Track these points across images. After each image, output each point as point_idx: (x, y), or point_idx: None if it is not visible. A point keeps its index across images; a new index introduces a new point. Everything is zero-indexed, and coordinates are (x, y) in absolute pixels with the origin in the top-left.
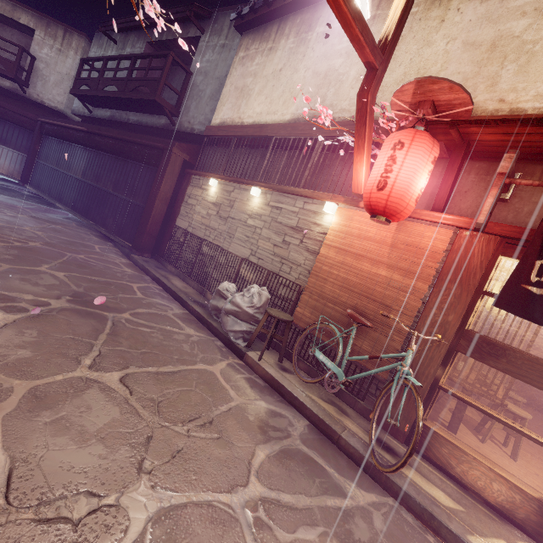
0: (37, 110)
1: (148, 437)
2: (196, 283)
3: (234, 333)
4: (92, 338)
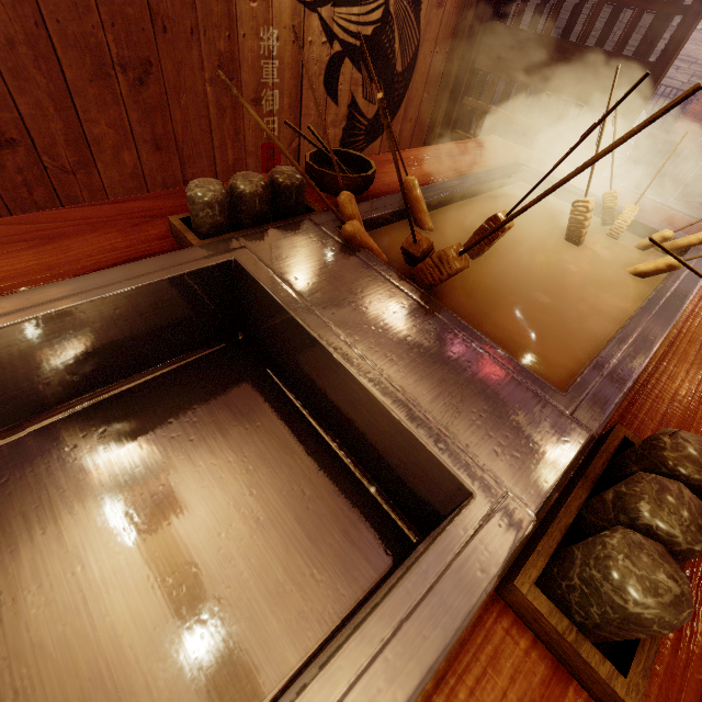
0: None
1: None
2: None
3: None
4: None
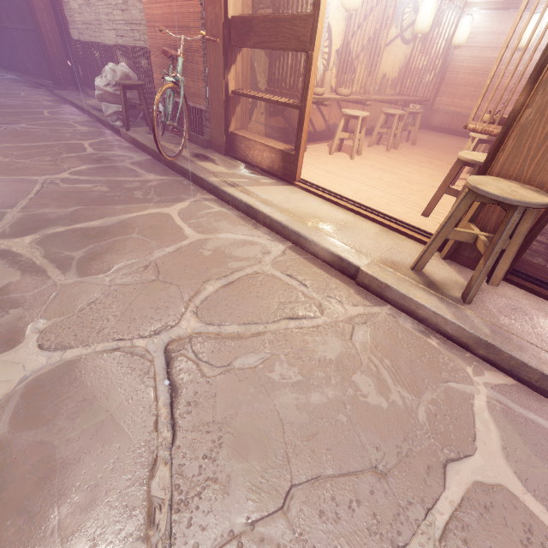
0: None
1: None
2: None
3: (110, 117)
4: None
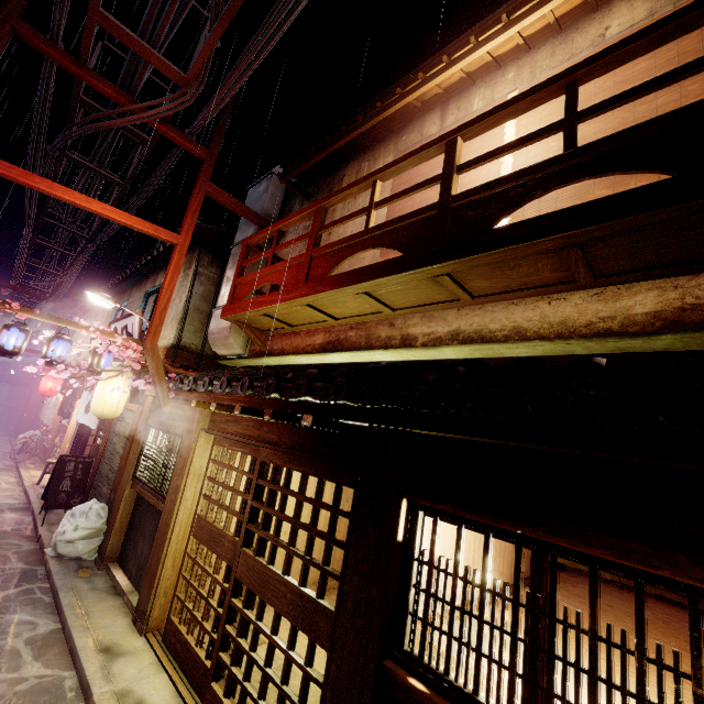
0: None
1: None
2: None
3: (17, 449)
4: None
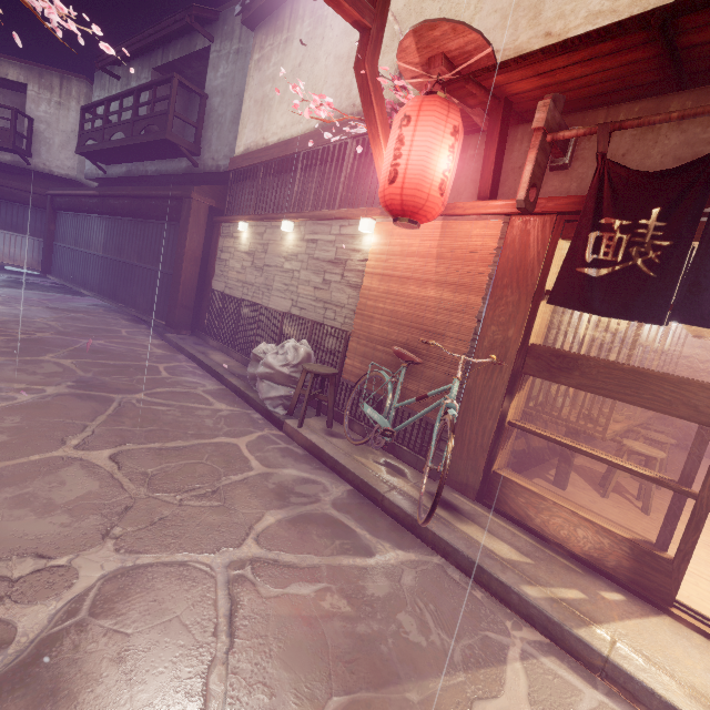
0: (47, 183)
1: (126, 507)
2: (240, 355)
3: (271, 400)
4: (87, 420)
